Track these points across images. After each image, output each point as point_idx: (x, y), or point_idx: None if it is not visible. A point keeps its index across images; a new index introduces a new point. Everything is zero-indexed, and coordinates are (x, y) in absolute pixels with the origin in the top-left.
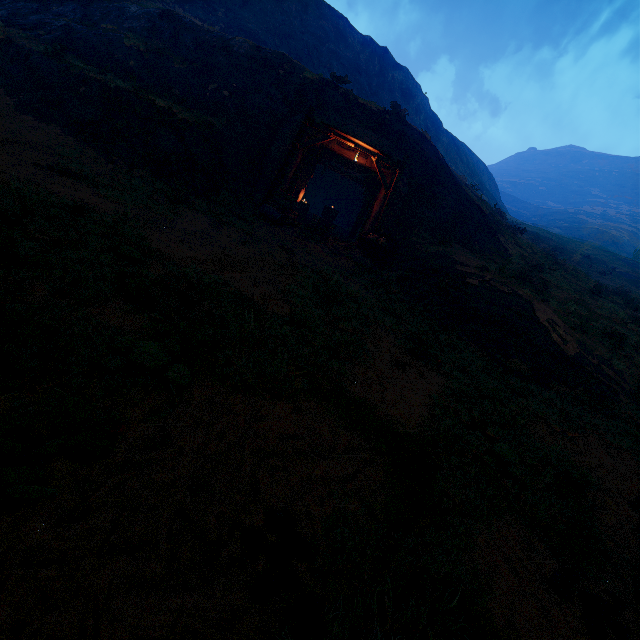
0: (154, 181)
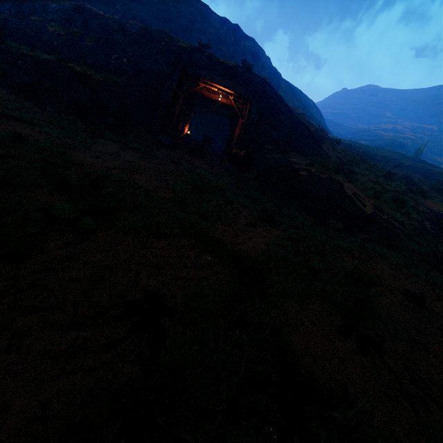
0: (77, 122)
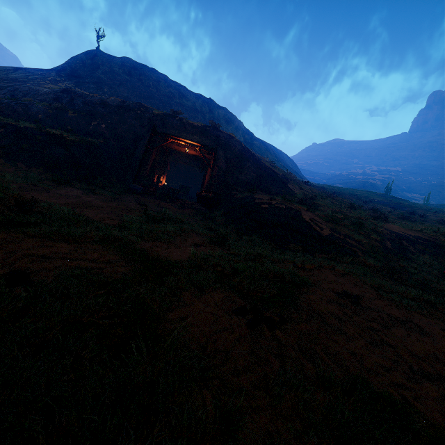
0: (46, 174)
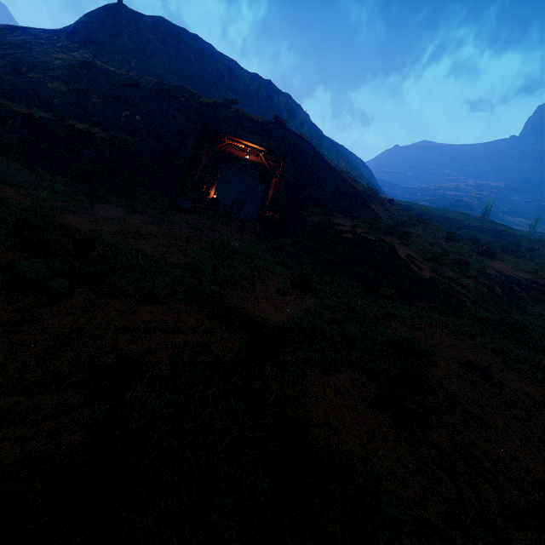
0: (75, 185)
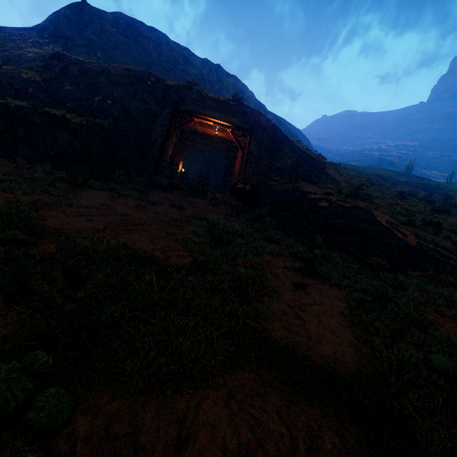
0: (55, 171)
